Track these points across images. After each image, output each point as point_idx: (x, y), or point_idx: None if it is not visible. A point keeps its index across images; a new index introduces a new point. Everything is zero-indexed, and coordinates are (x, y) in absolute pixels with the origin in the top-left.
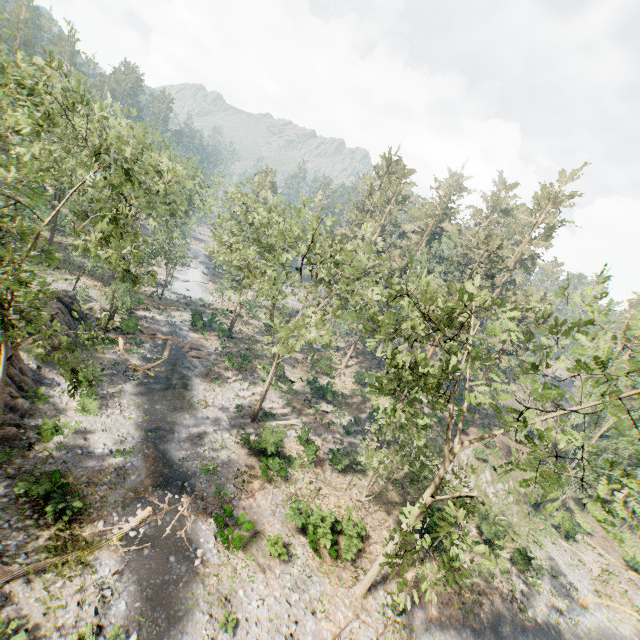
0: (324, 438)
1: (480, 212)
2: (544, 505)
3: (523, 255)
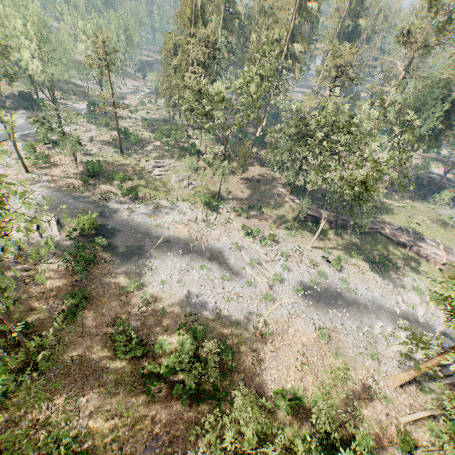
0: (96, 146)
1: None
2: (226, 199)
3: (295, 1)
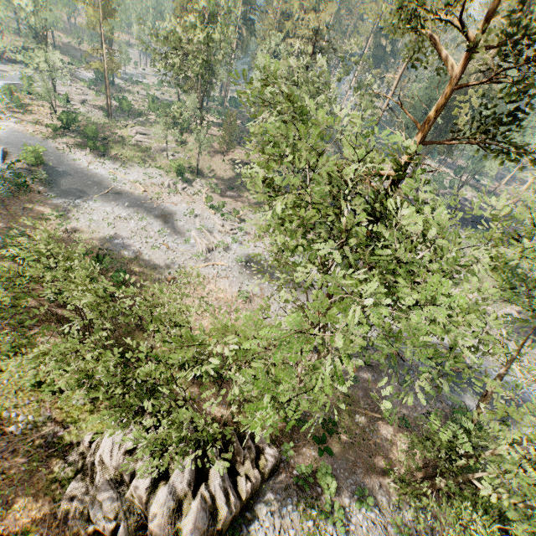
0: (85, 108)
1: None
2: (207, 177)
3: None
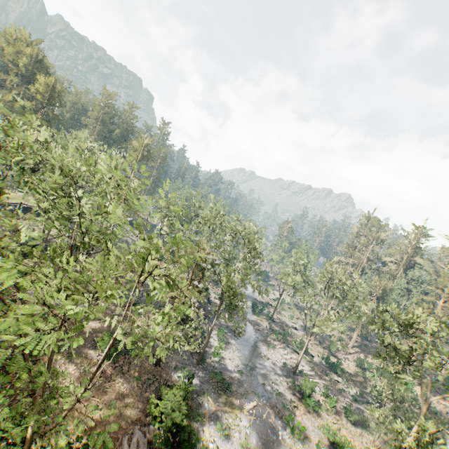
0: (338, 398)
1: (447, 249)
2: None
3: None
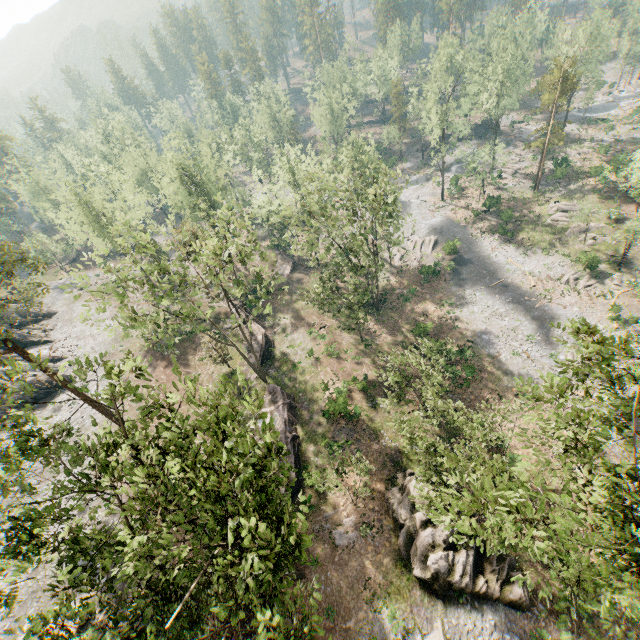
0: (514, 180)
1: None
2: (634, 271)
3: None
